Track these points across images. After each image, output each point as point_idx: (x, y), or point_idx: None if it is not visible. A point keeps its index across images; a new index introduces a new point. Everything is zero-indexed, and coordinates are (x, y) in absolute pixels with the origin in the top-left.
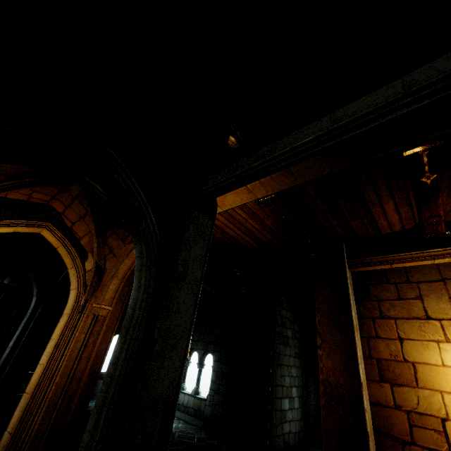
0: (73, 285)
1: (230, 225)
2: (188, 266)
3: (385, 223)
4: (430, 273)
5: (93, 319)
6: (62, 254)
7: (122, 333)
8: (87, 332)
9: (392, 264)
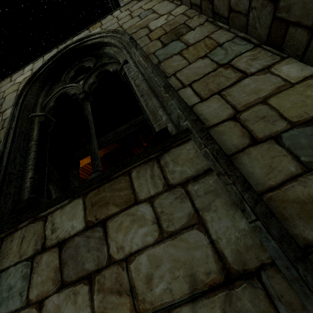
0: None
1: (84, 173)
2: None
3: None
4: None
5: None
6: None
7: None
8: None
9: None
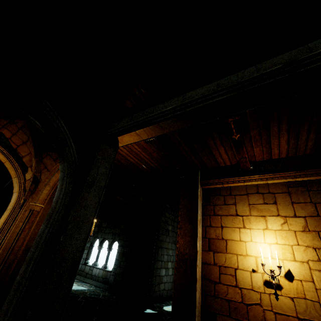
0: (16, 189)
1: (131, 155)
2: (96, 179)
3: (221, 160)
4: (241, 190)
5: (29, 213)
6: (8, 167)
7: (47, 217)
8: (24, 221)
9: (223, 184)
